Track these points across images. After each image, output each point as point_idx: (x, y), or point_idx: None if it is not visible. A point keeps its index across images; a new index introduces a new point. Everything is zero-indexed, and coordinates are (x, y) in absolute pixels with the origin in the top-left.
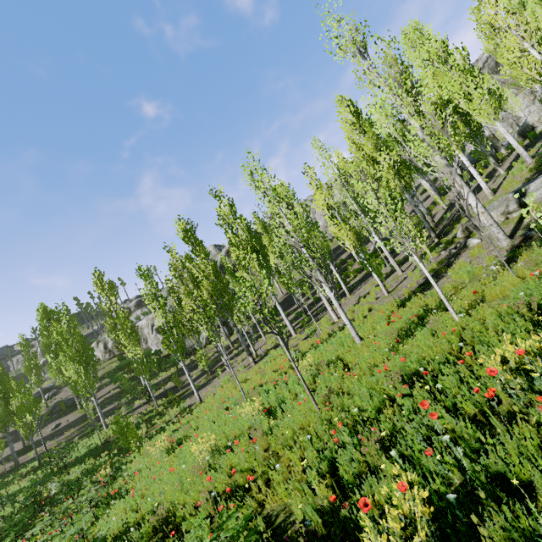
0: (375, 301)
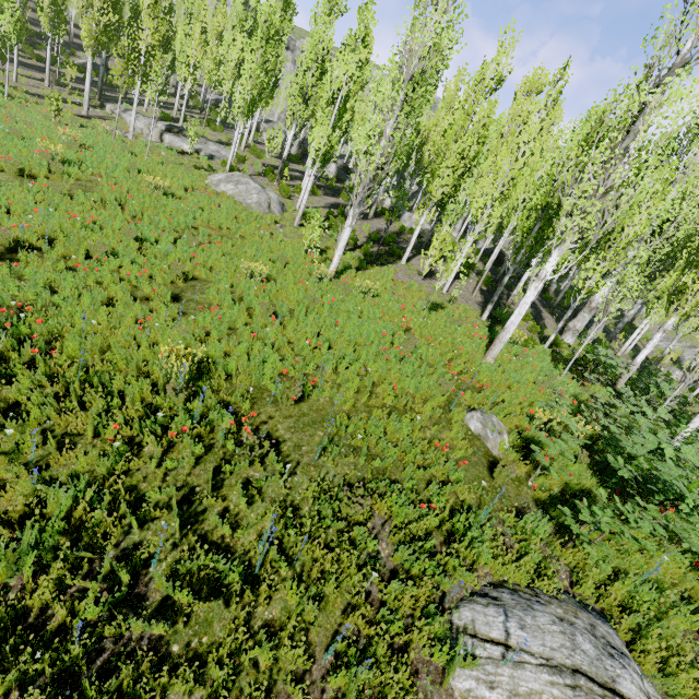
0: (2, 77)
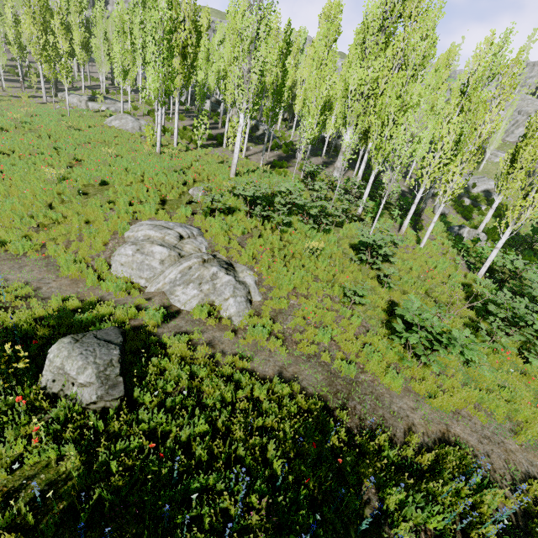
0: None
